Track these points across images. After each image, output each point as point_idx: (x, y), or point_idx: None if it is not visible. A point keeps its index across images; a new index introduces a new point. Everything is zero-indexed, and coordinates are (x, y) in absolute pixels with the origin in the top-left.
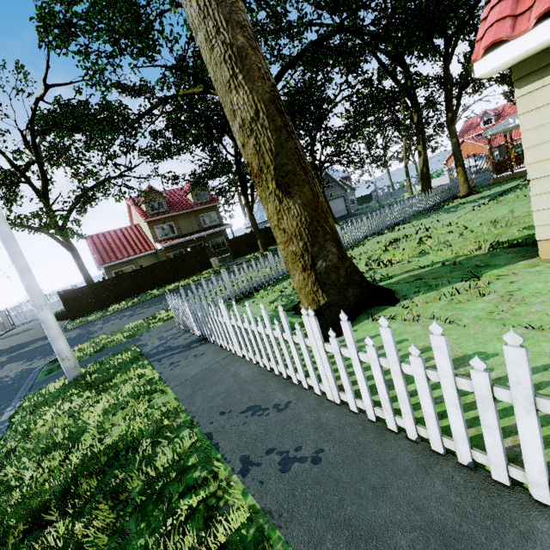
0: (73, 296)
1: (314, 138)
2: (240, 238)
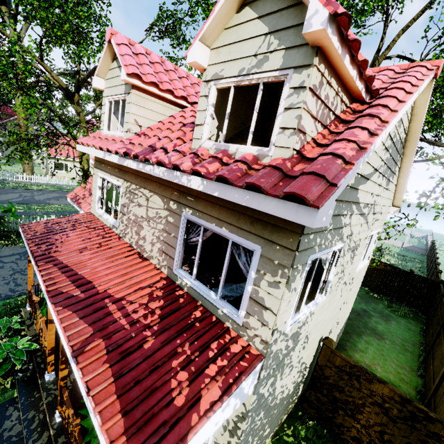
0: None
1: None
2: None
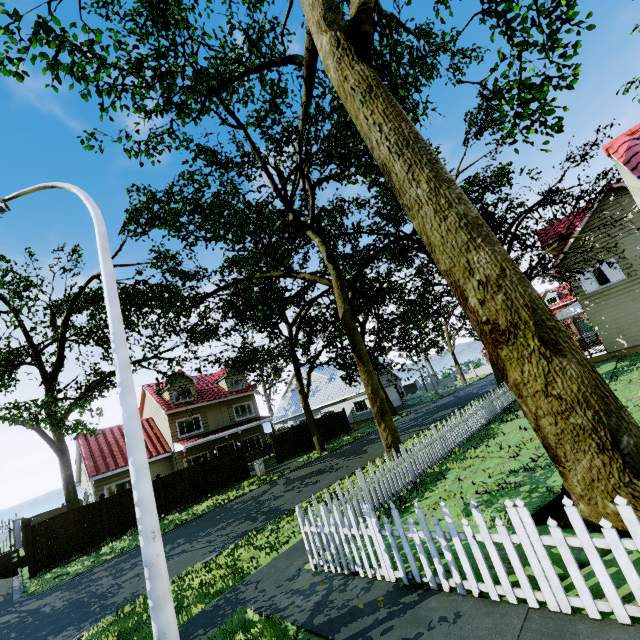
0: (47, 529)
1: (364, 324)
2: (286, 434)
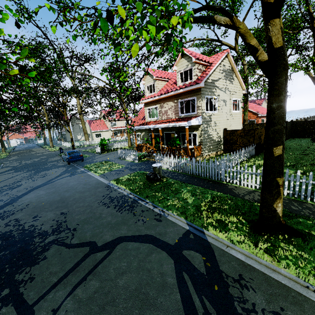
0: None
1: None
2: None
